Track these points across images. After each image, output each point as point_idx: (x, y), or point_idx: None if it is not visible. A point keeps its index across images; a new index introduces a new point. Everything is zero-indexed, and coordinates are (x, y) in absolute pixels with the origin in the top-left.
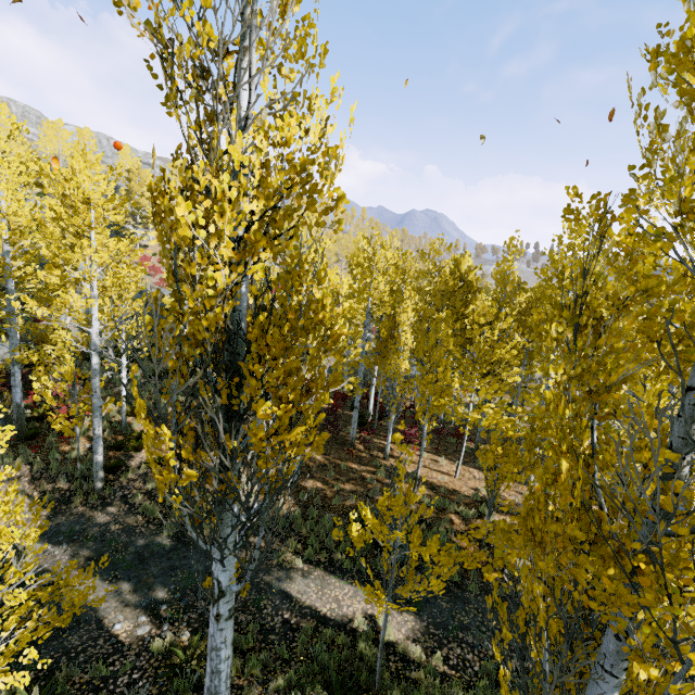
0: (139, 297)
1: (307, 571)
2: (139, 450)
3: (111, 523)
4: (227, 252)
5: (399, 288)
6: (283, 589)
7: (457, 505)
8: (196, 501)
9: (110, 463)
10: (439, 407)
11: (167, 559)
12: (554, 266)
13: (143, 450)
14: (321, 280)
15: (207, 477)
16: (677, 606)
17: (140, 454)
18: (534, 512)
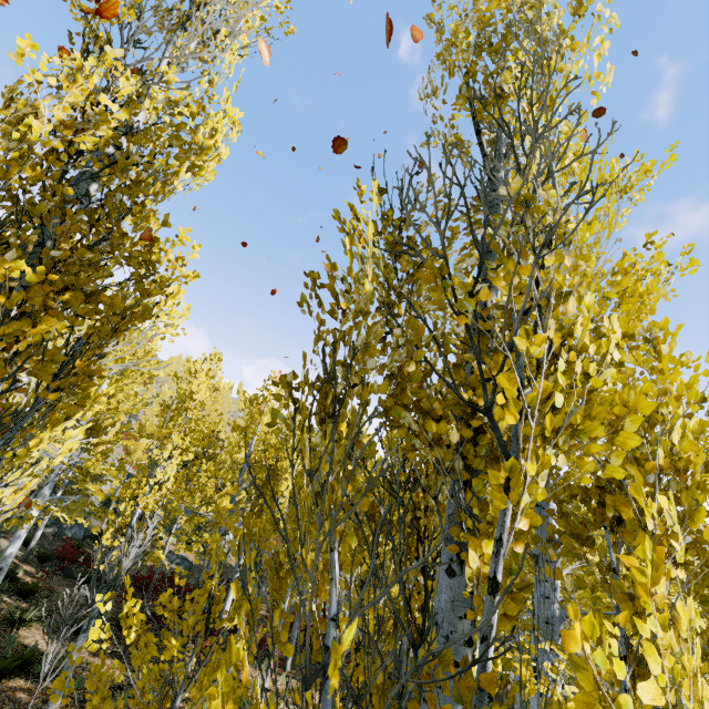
0: None
1: None
2: None
3: None
4: (60, 114)
5: None
6: None
7: None
8: None
9: None
10: None
11: None
12: None
13: None
14: (168, 223)
15: None
16: (496, 413)
17: None
18: None
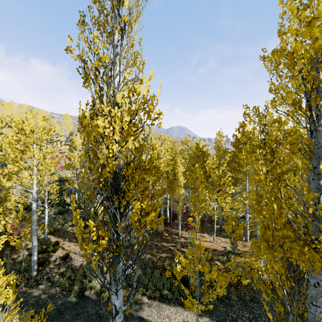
0: (50, 175)
1: (150, 303)
2: (55, 251)
3: (41, 294)
4: (117, 137)
5: (173, 158)
6: (139, 315)
7: (217, 256)
8: (104, 258)
9: (40, 260)
10: (201, 208)
11: (74, 310)
12: (238, 141)
13: (57, 251)
14: (154, 148)
15: (111, 244)
16: None
17: (55, 254)
18: (266, 230)
